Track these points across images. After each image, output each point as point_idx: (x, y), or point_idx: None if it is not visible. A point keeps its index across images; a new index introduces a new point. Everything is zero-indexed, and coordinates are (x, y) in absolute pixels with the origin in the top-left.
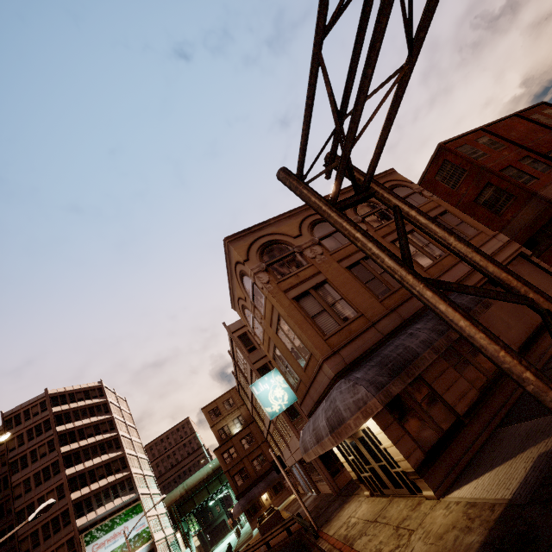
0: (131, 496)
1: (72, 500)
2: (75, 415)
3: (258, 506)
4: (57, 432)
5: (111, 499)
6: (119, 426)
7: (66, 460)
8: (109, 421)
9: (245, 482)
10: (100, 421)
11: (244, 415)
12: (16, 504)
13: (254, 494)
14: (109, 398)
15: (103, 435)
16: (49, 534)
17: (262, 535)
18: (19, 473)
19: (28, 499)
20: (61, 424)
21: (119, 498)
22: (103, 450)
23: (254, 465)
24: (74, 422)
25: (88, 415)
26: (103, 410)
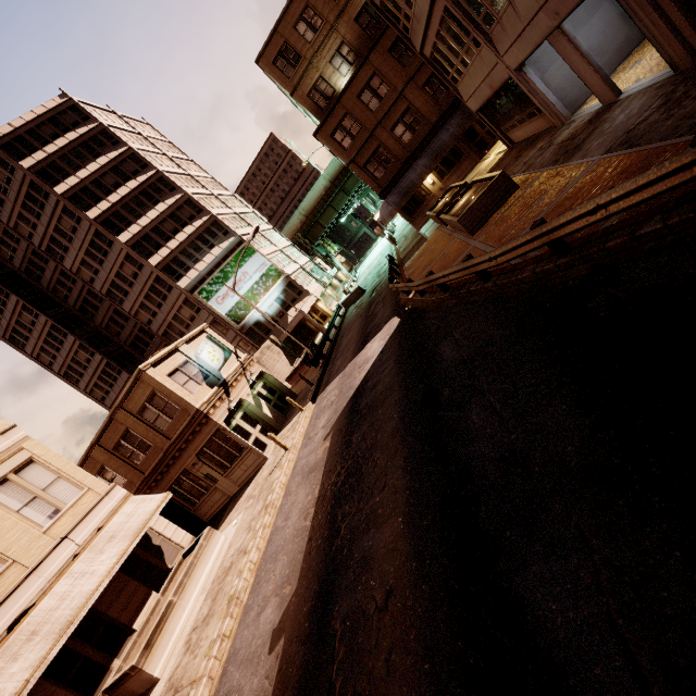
0: (230, 241)
1: (154, 267)
2: (67, 163)
3: (420, 198)
4: (61, 196)
5: (206, 252)
6: (154, 161)
7: (108, 226)
8: (129, 157)
9: (388, 170)
10: (115, 161)
11: (350, 40)
12: (97, 288)
13: (411, 182)
14: (103, 121)
15: (135, 179)
16: (159, 303)
17: (537, 225)
18: (66, 258)
19: (104, 280)
20: (58, 183)
21: (216, 248)
22: (151, 200)
23: (397, 136)
24: (75, 174)
25: (88, 157)
26: (107, 142)
